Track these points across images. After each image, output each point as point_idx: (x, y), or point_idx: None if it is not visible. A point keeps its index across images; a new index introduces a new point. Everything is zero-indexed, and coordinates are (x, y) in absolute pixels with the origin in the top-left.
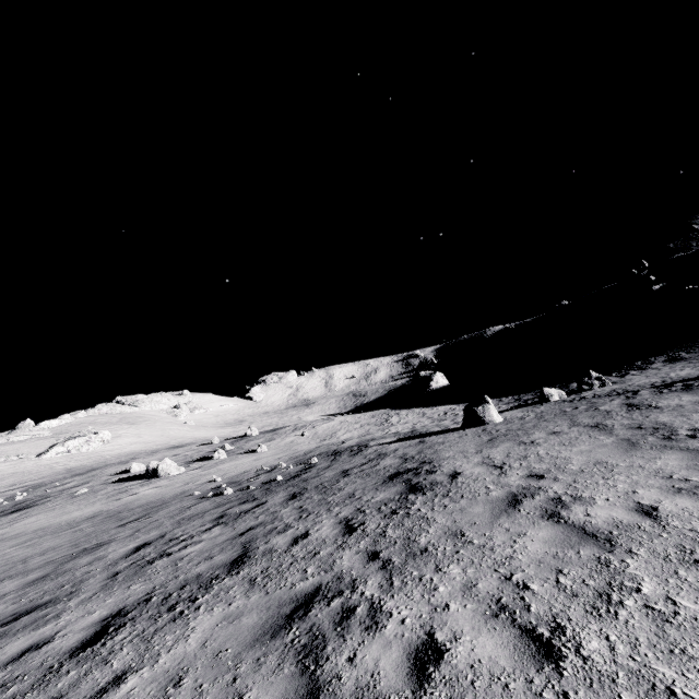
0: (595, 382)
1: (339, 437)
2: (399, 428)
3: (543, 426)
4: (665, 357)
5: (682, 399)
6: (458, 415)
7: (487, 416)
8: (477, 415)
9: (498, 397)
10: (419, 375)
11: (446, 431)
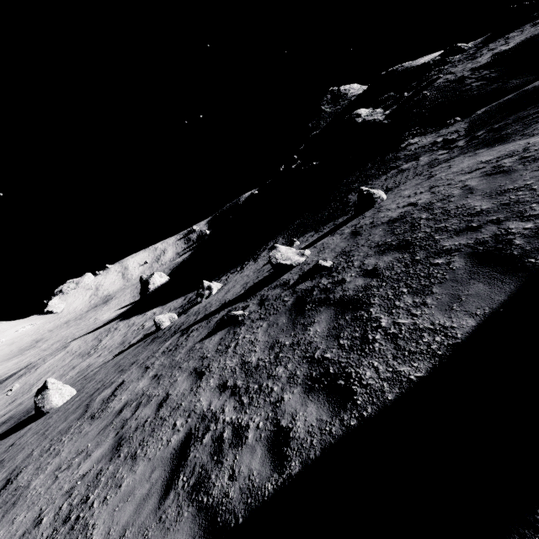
0: (206, 293)
1: (32, 391)
2: (76, 370)
3: (9, 463)
4: (273, 243)
5: (139, 385)
6: (139, 332)
7: (46, 405)
8: (37, 407)
9: (191, 290)
10: (142, 279)
11: (21, 426)
